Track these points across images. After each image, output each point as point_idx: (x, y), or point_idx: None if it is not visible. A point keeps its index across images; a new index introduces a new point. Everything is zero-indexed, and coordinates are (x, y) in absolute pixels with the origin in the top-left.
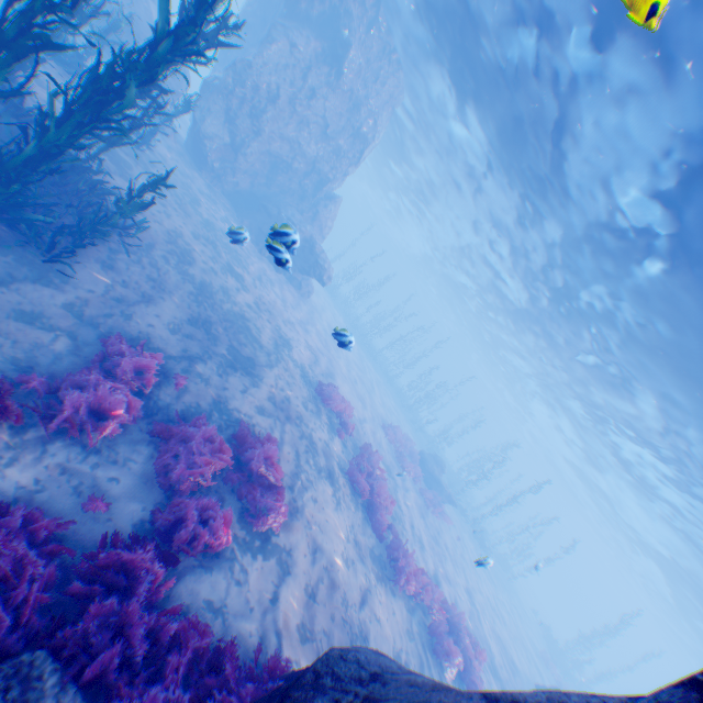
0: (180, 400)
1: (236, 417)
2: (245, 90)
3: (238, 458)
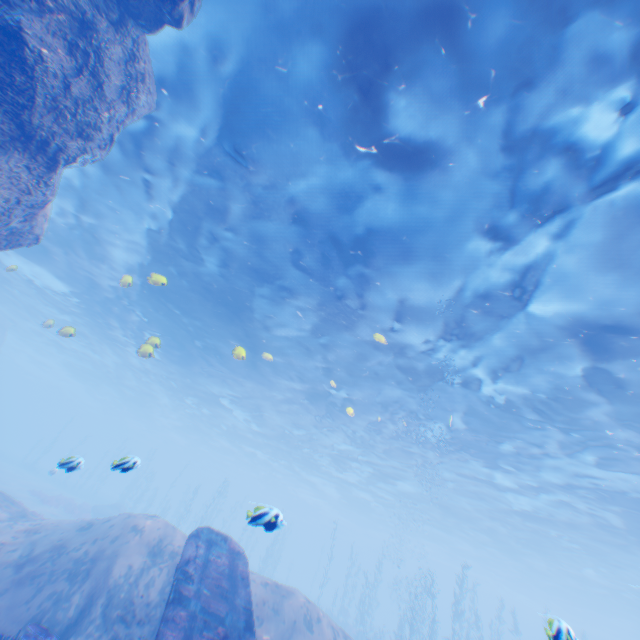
0: None
1: None
2: None
3: None
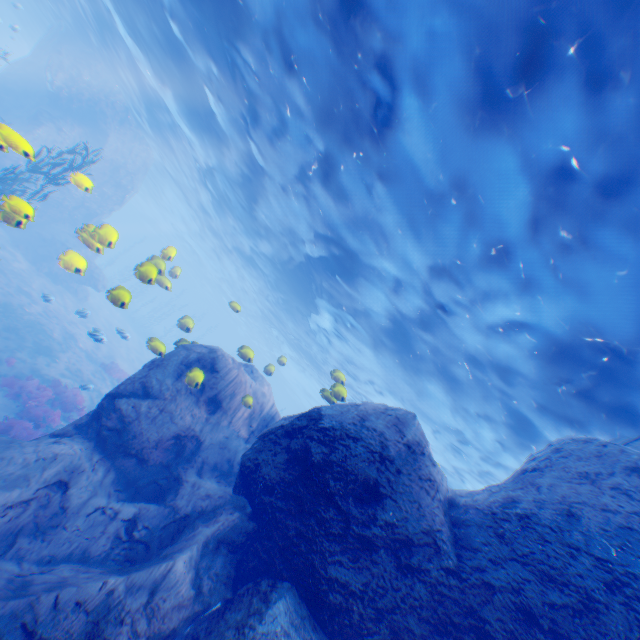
0: (13, 371)
1: (50, 379)
2: (18, 155)
3: (56, 397)
